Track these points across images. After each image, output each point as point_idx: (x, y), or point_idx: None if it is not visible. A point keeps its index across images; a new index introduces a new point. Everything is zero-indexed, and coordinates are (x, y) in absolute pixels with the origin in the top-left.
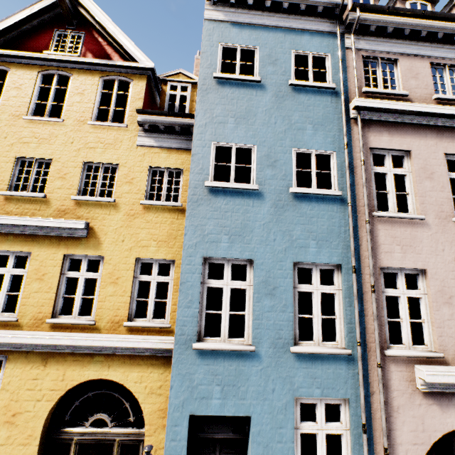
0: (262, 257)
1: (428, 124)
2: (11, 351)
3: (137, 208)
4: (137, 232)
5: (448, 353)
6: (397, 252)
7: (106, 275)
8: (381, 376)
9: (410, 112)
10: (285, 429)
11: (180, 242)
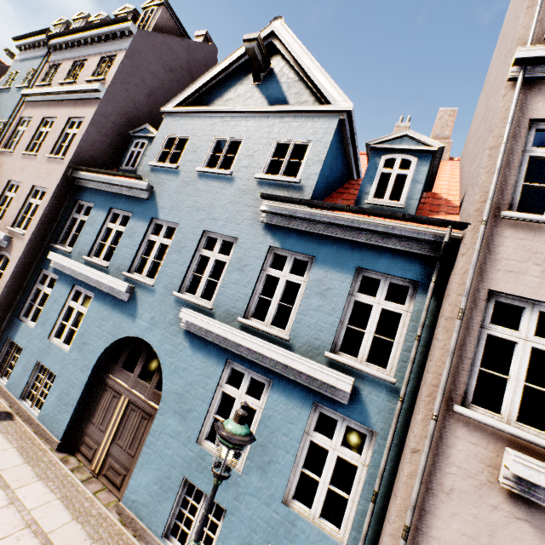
0: None
1: (46, 100)
2: None
3: None
4: None
5: None
6: None
7: None
8: None
9: (39, 94)
10: None
11: None
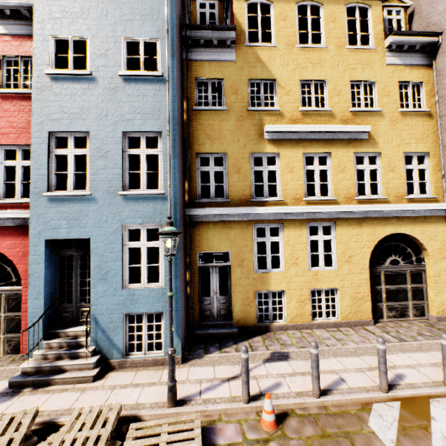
0: None
1: None
2: (336, 219)
3: (396, 115)
4: (400, 134)
5: None
6: None
7: (386, 166)
8: None
9: None
10: None
11: (431, 139)
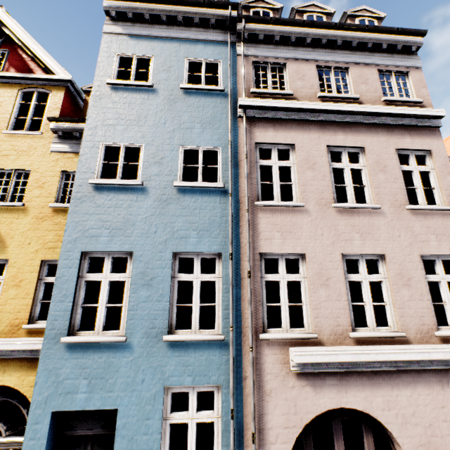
0: (142, 248)
1: (311, 120)
2: None
3: (46, 211)
4: (45, 235)
5: (323, 334)
6: (276, 239)
7: (10, 278)
8: (252, 360)
9: (292, 109)
10: (152, 420)
11: None
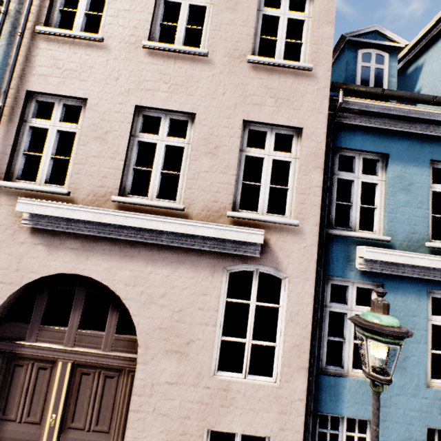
0: None
1: None
2: None
3: None
4: None
5: (80, 193)
6: (55, 76)
7: None
8: None
9: None
10: None
11: None
